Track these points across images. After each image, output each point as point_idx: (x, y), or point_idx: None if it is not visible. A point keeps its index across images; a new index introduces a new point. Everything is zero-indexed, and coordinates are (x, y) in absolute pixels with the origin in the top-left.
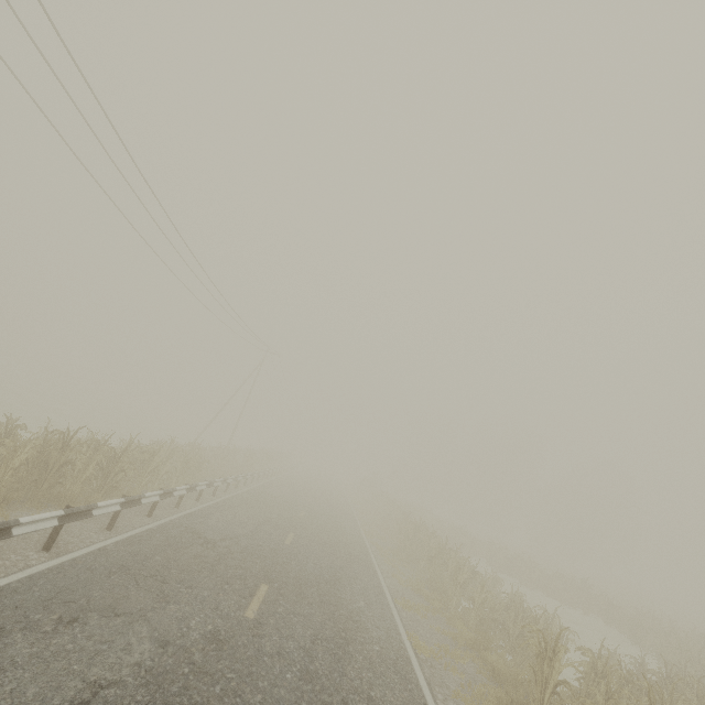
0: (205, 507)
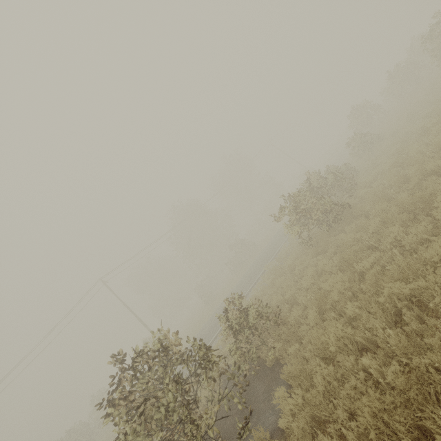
0: None
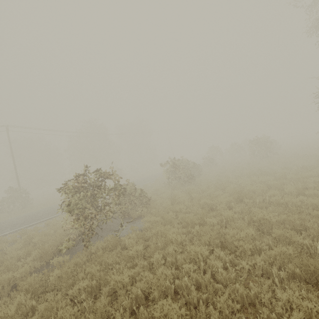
0: None
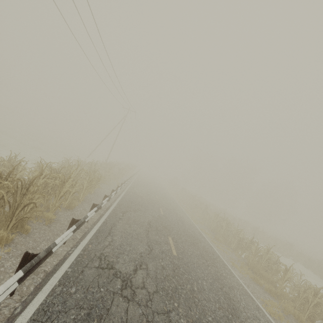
0: (107, 217)
